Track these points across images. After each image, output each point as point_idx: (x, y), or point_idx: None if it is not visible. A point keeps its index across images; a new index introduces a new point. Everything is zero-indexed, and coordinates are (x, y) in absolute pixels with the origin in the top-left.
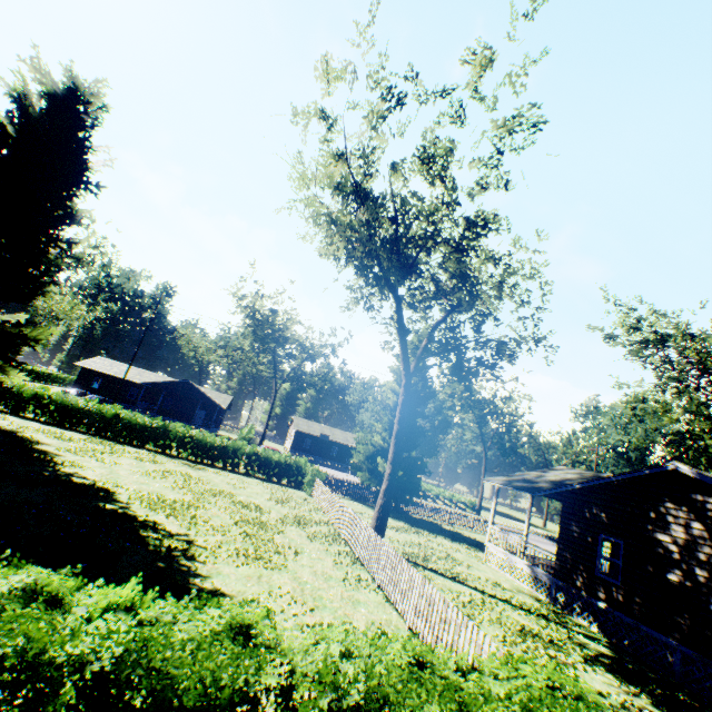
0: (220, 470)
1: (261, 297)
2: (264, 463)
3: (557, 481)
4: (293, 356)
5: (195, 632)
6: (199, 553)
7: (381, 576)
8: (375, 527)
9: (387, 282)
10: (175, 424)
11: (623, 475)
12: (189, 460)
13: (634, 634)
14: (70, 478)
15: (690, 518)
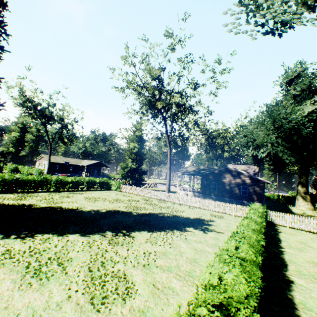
0: (81, 191)
1: (40, 92)
2: (94, 184)
3: (193, 171)
4: (67, 128)
5: (258, 212)
6: (175, 214)
7: (194, 205)
8: (168, 195)
9: (162, 115)
10: (46, 176)
11: (218, 169)
12: (63, 191)
13: (212, 200)
14: (101, 211)
15: (230, 176)
